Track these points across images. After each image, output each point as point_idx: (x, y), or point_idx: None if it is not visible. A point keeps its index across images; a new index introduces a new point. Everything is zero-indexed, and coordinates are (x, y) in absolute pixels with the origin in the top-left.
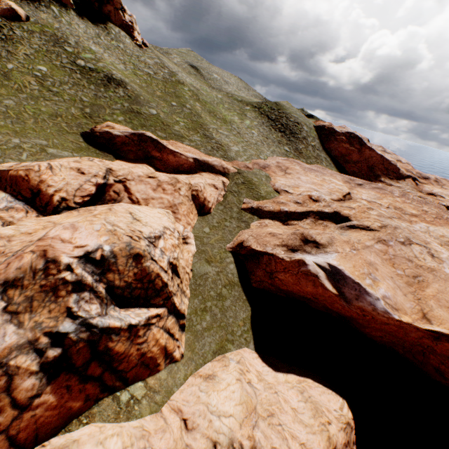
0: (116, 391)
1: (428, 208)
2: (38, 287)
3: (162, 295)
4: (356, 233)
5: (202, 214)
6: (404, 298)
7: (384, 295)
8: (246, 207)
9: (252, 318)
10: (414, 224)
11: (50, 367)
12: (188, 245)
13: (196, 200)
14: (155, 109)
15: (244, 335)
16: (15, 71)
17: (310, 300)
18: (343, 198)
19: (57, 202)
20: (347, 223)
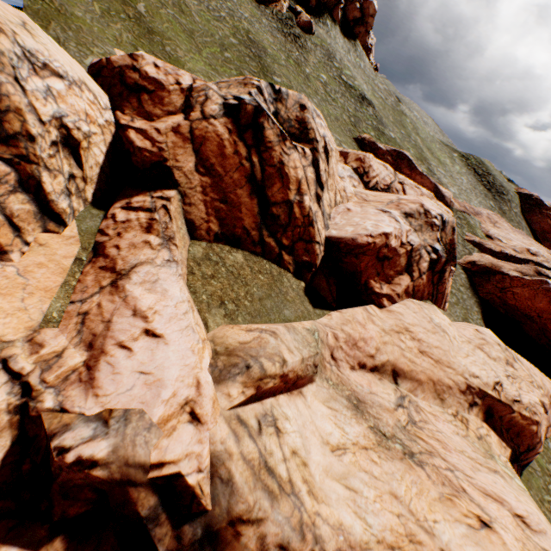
0: (431, 300)
1: None
2: (423, 221)
3: (454, 262)
4: None
5: None
6: None
7: None
8: (468, 239)
9: (481, 314)
10: None
11: (430, 263)
12: None
13: None
14: (393, 133)
15: (478, 320)
16: (310, 75)
17: (529, 320)
18: None
19: (374, 183)
20: None
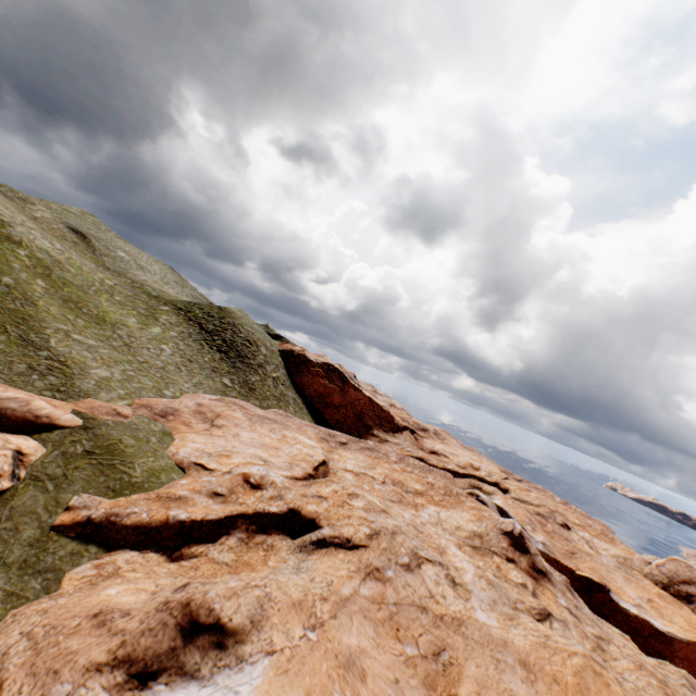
0: None
1: (434, 478)
2: None
3: None
4: (327, 561)
5: None
6: None
7: None
8: (72, 520)
9: None
10: (421, 510)
11: None
12: None
13: None
14: None
15: None
16: None
17: None
18: (315, 471)
19: None
20: (314, 534)
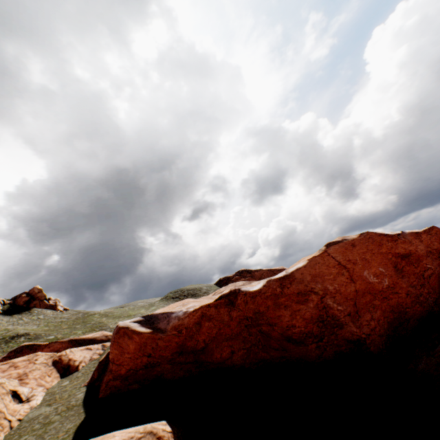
0: None
1: None
2: None
3: None
4: None
5: (68, 375)
6: None
7: (190, 306)
8: None
9: (82, 423)
10: None
11: None
12: (30, 402)
13: (59, 365)
14: (54, 335)
15: None
16: None
17: (154, 365)
18: None
19: None
20: None
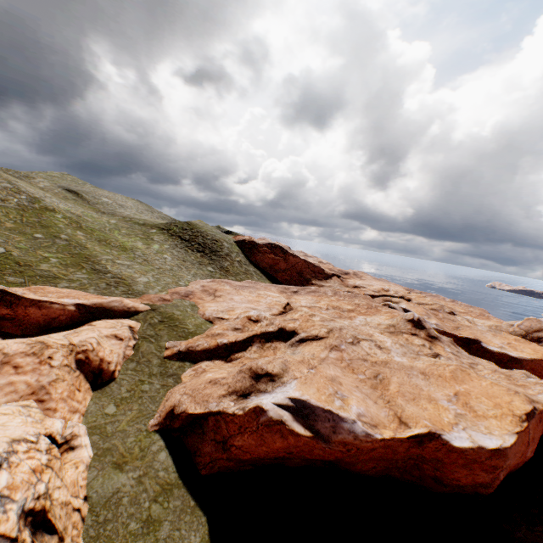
0: None
1: (359, 301)
2: None
3: None
4: (308, 347)
5: (100, 385)
6: (376, 406)
7: (358, 412)
8: (171, 353)
9: (212, 537)
10: (354, 319)
11: None
12: (76, 451)
13: (85, 367)
14: (2, 246)
15: None
16: None
17: (285, 458)
18: (284, 310)
19: None
20: (296, 337)
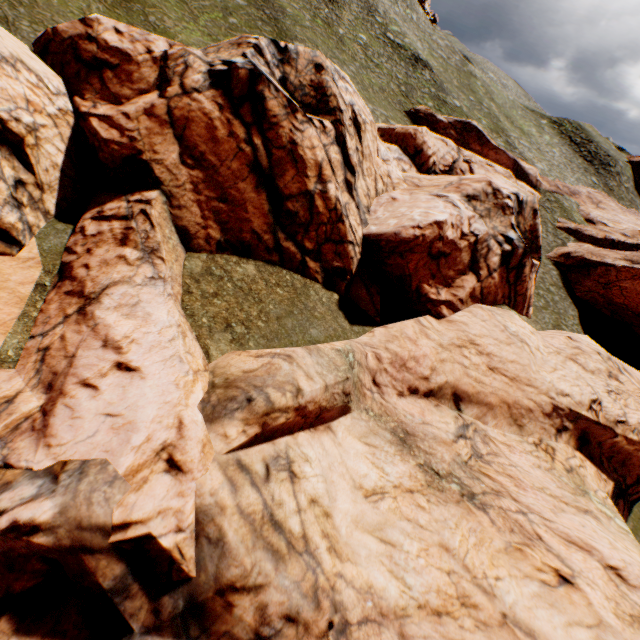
0: (508, 305)
1: None
2: (491, 204)
3: (537, 254)
4: None
5: None
6: None
7: None
8: (561, 226)
9: (579, 318)
10: None
11: (503, 256)
12: None
13: None
14: (458, 101)
15: (574, 327)
16: (345, 37)
17: None
18: None
19: (431, 164)
20: None
